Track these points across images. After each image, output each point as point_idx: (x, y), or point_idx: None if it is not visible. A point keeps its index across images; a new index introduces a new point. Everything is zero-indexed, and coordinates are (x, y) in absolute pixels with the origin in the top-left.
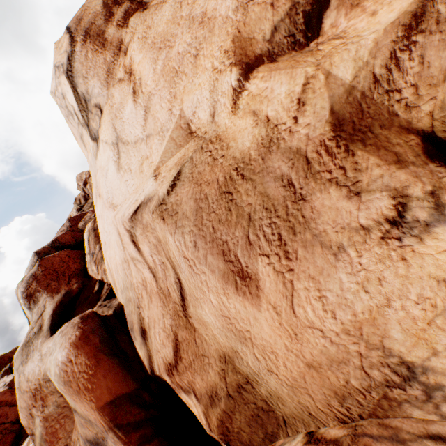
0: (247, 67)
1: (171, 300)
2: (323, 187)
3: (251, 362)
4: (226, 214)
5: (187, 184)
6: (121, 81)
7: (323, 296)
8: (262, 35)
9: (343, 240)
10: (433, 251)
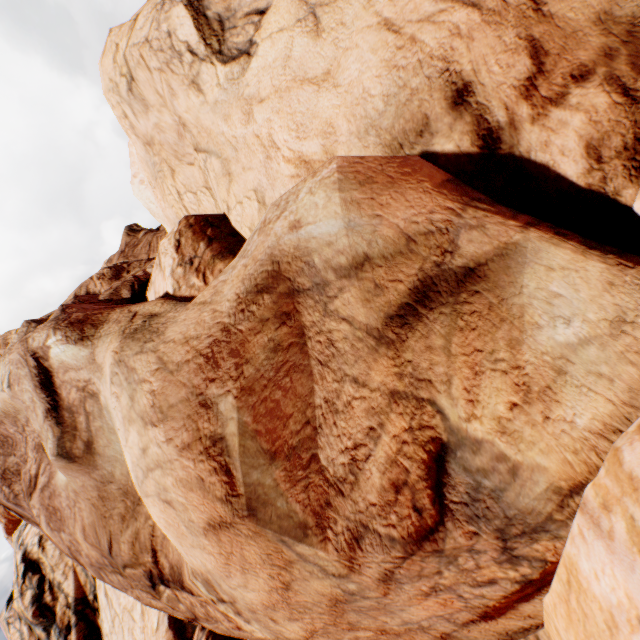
0: None
1: (509, 10)
2: None
3: None
4: None
5: None
6: None
7: None
8: None
9: None
10: None
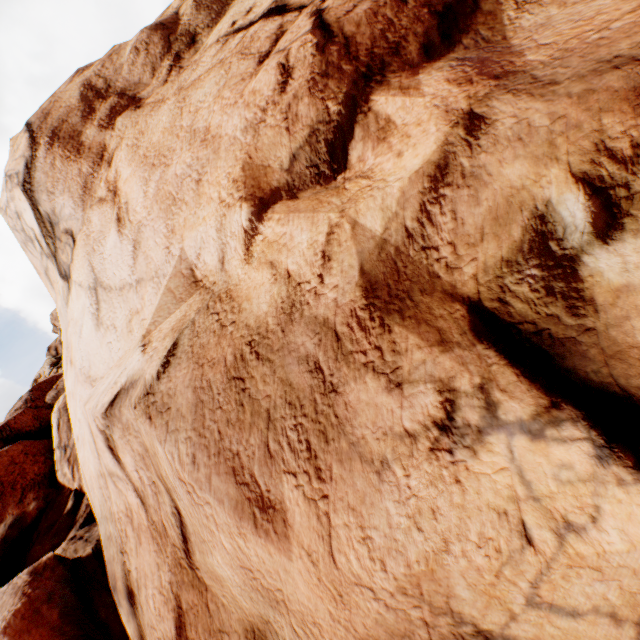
0: (262, 204)
1: (168, 540)
2: (357, 374)
3: (289, 638)
4: (237, 410)
5: (185, 363)
6: (102, 202)
7: (367, 537)
8: (279, 163)
9: (386, 451)
10: (489, 470)
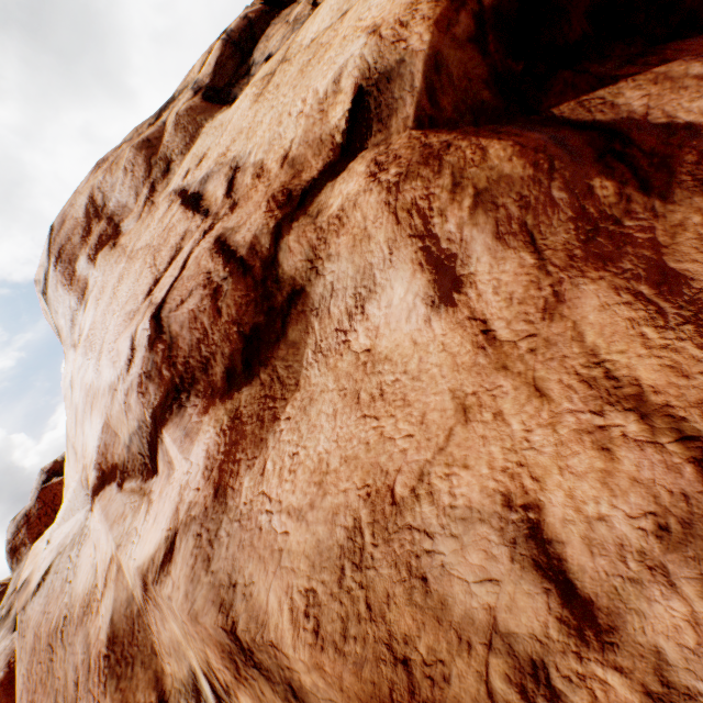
0: (103, 478)
1: None
2: None
3: None
4: (47, 673)
5: (43, 598)
6: (75, 348)
7: None
8: (124, 436)
9: None
10: None
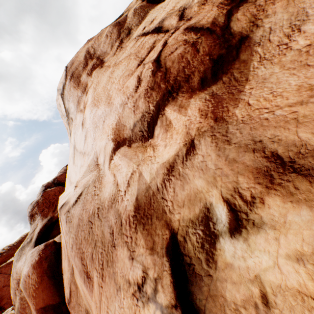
0: (118, 144)
1: (70, 264)
2: (122, 244)
3: None
4: (88, 235)
5: (80, 204)
6: (81, 111)
7: (108, 312)
8: (129, 125)
9: (121, 283)
10: None
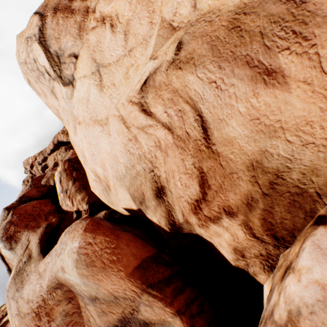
0: None
1: (190, 140)
2: None
3: (282, 150)
4: (239, 40)
5: (193, 41)
6: (94, 28)
7: None
8: None
9: None
10: None
